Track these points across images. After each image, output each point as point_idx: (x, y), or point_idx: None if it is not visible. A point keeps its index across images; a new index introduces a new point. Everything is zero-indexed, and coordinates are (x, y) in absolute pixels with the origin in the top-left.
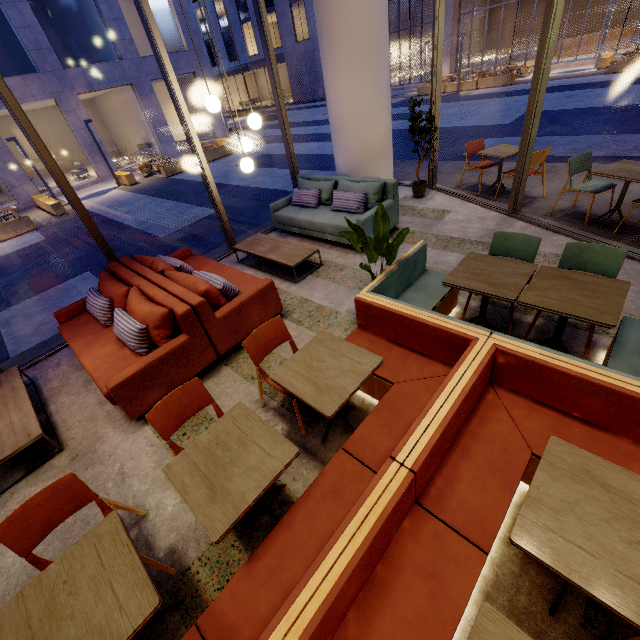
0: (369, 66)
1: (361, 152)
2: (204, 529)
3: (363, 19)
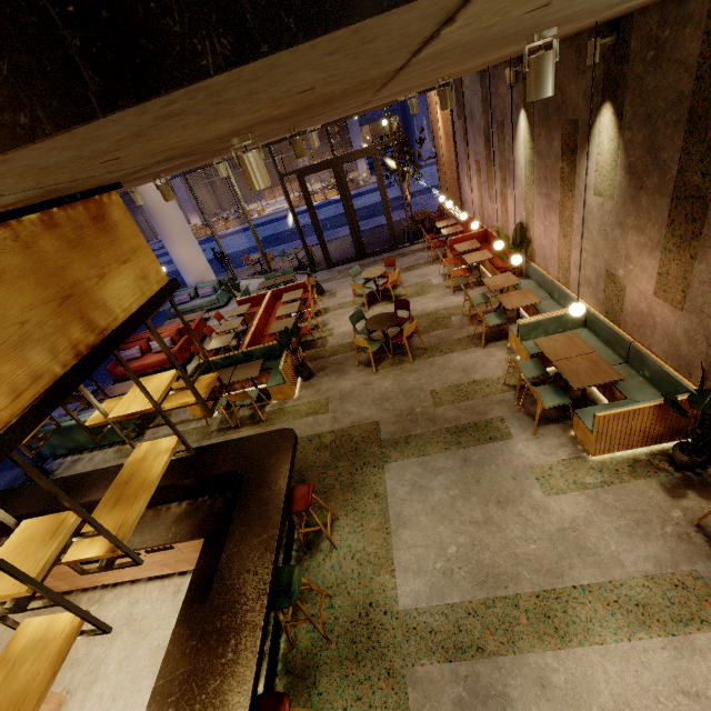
0: (189, 241)
1: (199, 273)
2: (235, 328)
3: (180, 226)
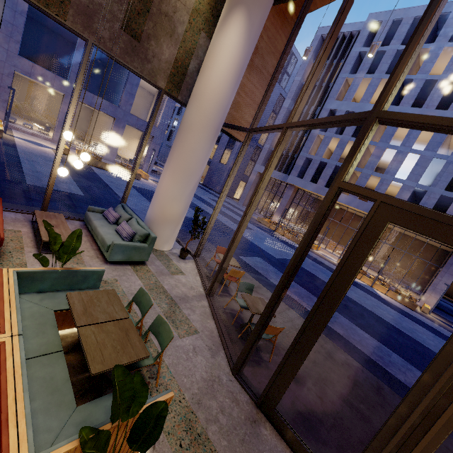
0: (182, 179)
1: (159, 213)
2: None
3: (188, 160)
